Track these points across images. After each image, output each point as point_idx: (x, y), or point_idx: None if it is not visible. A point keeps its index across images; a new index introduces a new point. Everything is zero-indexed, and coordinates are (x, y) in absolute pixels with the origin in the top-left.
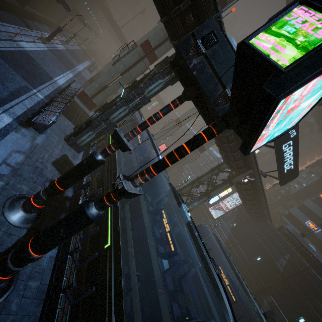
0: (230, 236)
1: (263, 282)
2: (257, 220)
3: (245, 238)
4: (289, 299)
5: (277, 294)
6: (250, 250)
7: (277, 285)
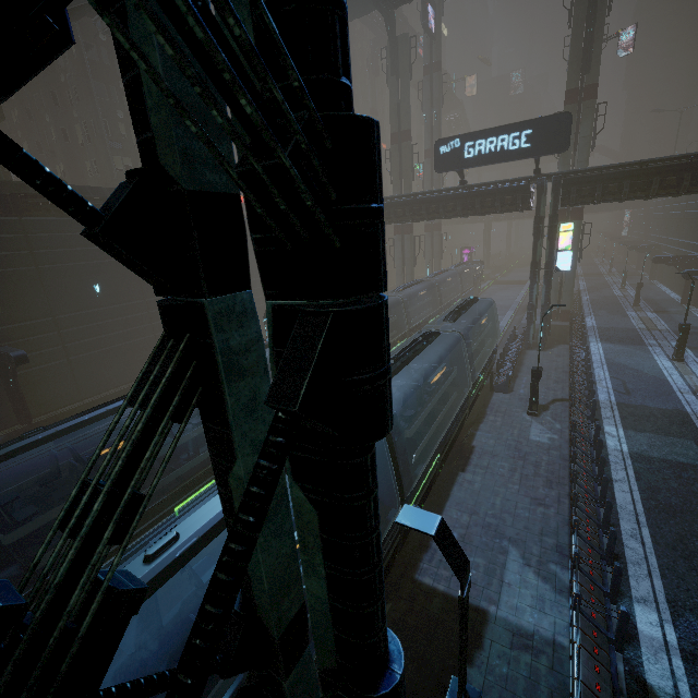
0: None
1: None
2: None
3: None
4: None
5: None
6: None
7: None
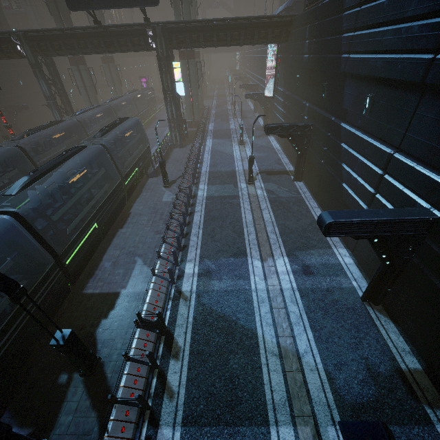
0: (282, 95)
1: (306, 99)
2: (281, 38)
3: (290, 76)
4: (317, 83)
5: (311, 93)
6: (294, 82)
7: (310, 83)
